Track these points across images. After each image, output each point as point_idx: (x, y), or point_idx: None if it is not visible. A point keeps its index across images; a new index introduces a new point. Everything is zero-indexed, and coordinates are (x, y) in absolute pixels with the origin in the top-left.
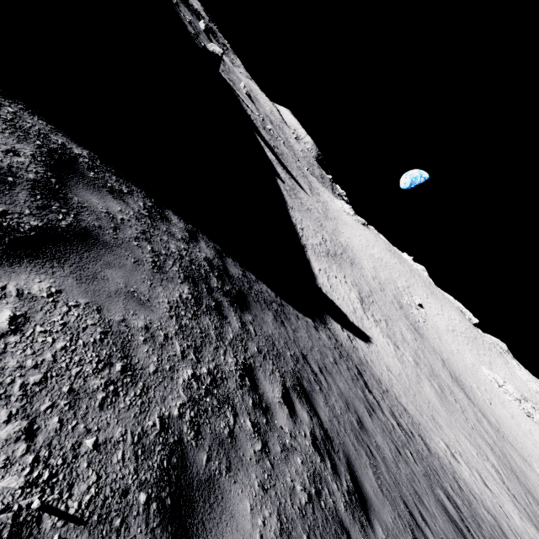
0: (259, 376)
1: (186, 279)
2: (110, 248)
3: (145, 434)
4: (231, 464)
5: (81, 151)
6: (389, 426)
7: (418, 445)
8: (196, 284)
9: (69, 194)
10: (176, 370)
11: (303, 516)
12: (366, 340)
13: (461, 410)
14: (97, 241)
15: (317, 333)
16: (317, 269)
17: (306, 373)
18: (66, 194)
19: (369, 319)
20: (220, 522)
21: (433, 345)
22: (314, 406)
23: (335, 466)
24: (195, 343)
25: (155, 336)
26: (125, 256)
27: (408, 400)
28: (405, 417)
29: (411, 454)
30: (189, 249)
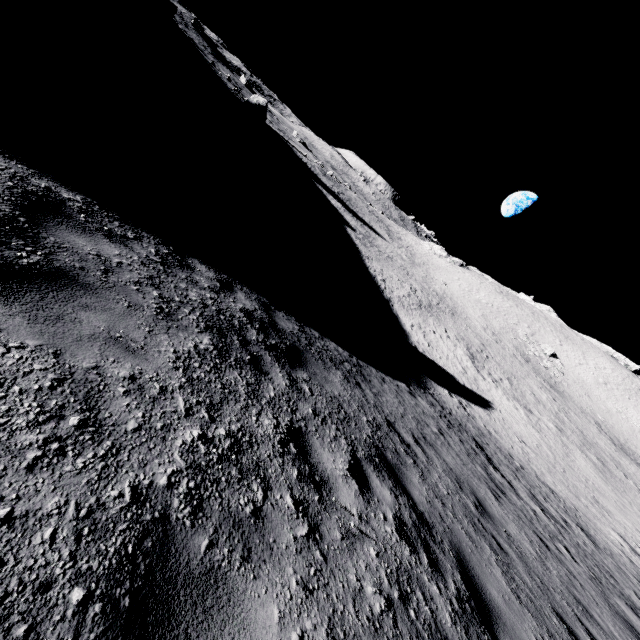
0: (313, 442)
1: (208, 329)
2: (93, 290)
3: (101, 507)
4: (251, 553)
5: (73, 196)
6: (528, 512)
7: (576, 538)
8: (224, 335)
9: (43, 233)
10: (173, 429)
11: (376, 631)
12: (485, 406)
13: (637, 488)
14: (74, 282)
15: (414, 398)
16: (409, 324)
17: (393, 443)
18: (38, 233)
19: (485, 379)
20: (219, 636)
21: (580, 405)
22: (403, 482)
23: (436, 562)
24: (212, 399)
25: (145, 388)
26: (116, 300)
27: (554, 479)
28: (553, 501)
29: (566, 549)
30: (219, 299)
